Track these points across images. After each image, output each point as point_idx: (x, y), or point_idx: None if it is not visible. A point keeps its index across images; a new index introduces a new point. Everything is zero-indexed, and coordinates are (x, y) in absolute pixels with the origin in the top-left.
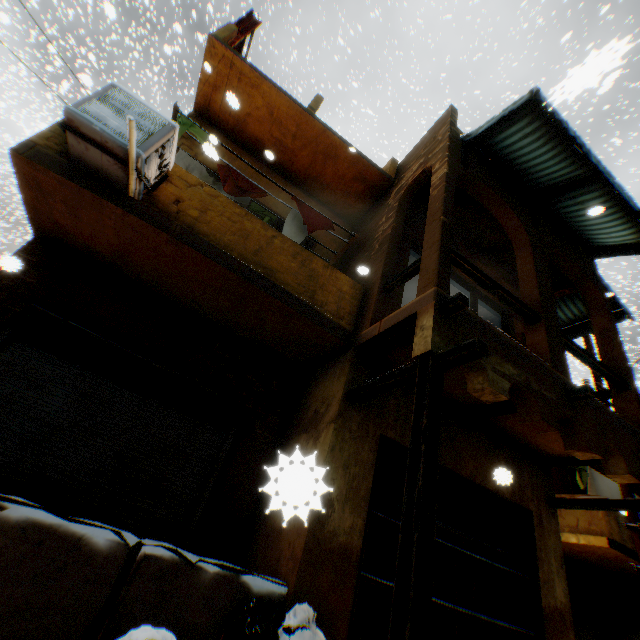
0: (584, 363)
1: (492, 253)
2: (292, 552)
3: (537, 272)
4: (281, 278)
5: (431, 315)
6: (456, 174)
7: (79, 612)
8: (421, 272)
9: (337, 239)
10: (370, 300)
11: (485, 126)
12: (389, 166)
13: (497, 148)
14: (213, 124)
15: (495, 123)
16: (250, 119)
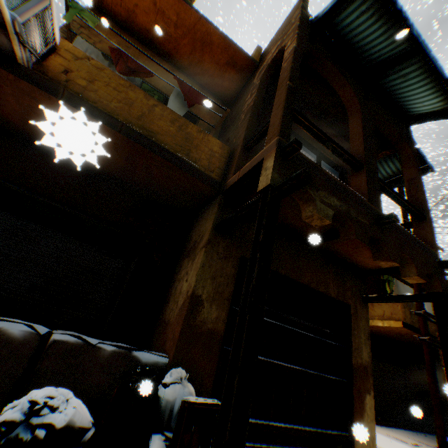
0: (394, 201)
1: (334, 125)
2: (173, 336)
3: (364, 132)
4: (161, 139)
5: (273, 158)
6: (303, 50)
7: (2, 380)
8: (269, 128)
9: (216, 117)
10: (234, 157)
11: (329, 7)
12: (255, 53)
13: (339, 29)
14: (108, 17)
15: (337, 4)
16: (138, 11)
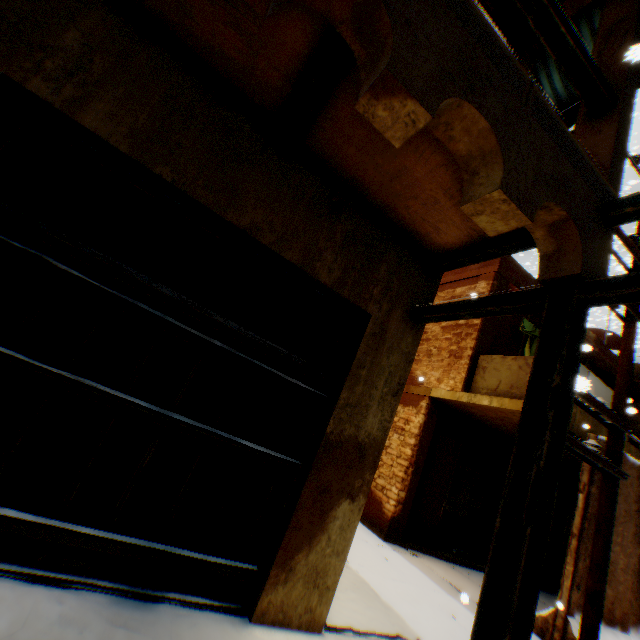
0: (529, 17)
1: None
2: None
3: None
4: None
5: None
6: None
7: None
8: None
9: None
10: None
11: None
12: None
13: None
14: None
15: None
16: None
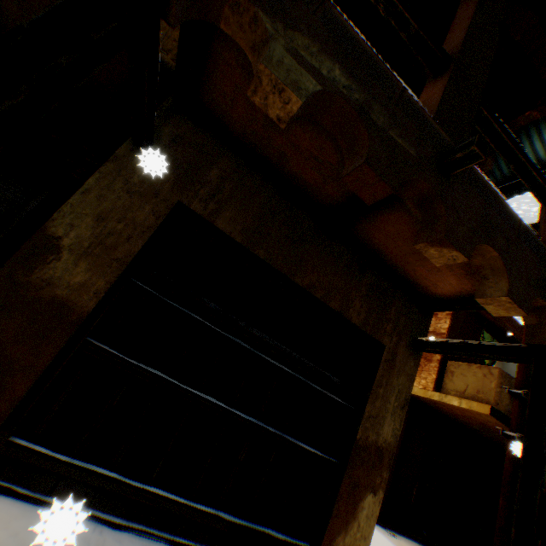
0: (510, 164)
1: None
2: None
3: (479, 14)
4: None
5: None
6: None
7: None
8: None
9: None
10: None
11: None
12: None
13: None
14: None
15: None
16: None
